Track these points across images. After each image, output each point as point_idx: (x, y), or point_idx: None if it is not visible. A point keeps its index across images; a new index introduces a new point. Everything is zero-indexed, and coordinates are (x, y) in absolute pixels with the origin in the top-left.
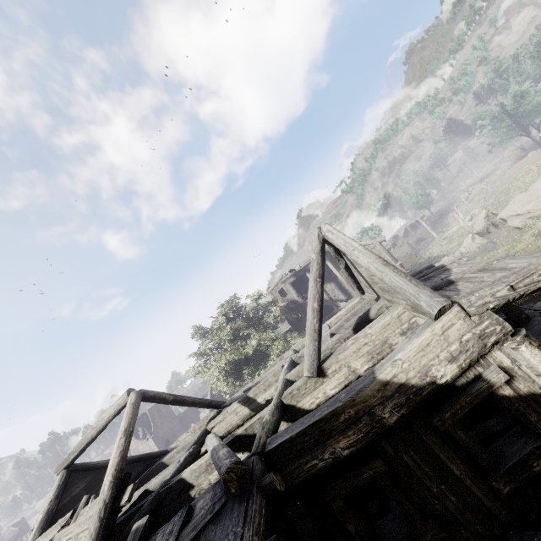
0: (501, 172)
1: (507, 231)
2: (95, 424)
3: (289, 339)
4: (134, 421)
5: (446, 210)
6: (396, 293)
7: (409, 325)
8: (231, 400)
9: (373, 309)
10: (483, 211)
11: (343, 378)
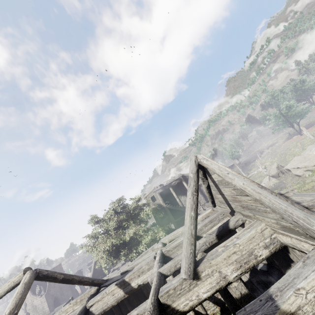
0: (278, 145)
1: (291, 176)
2: None
3: (156, 232)
4: (22, 302)
5: (248, 161)
6: (264, 212)
7: (271, 239)
8: (109, 278)
9: (231, 221)
10: (275, 163)
11: (215, 283)
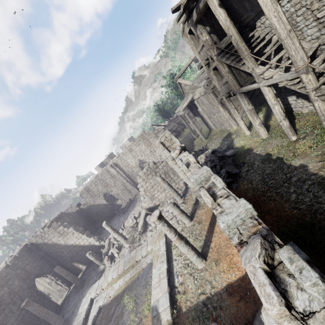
0: None
1: None
2: (190, 59)
3: None
4: None
5: None
6: None
7: None
8: None
9: None
10: None
11: None
